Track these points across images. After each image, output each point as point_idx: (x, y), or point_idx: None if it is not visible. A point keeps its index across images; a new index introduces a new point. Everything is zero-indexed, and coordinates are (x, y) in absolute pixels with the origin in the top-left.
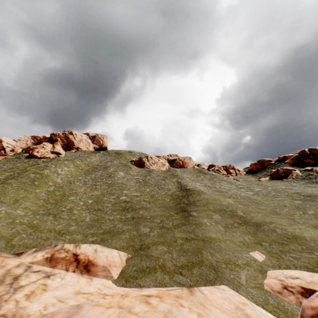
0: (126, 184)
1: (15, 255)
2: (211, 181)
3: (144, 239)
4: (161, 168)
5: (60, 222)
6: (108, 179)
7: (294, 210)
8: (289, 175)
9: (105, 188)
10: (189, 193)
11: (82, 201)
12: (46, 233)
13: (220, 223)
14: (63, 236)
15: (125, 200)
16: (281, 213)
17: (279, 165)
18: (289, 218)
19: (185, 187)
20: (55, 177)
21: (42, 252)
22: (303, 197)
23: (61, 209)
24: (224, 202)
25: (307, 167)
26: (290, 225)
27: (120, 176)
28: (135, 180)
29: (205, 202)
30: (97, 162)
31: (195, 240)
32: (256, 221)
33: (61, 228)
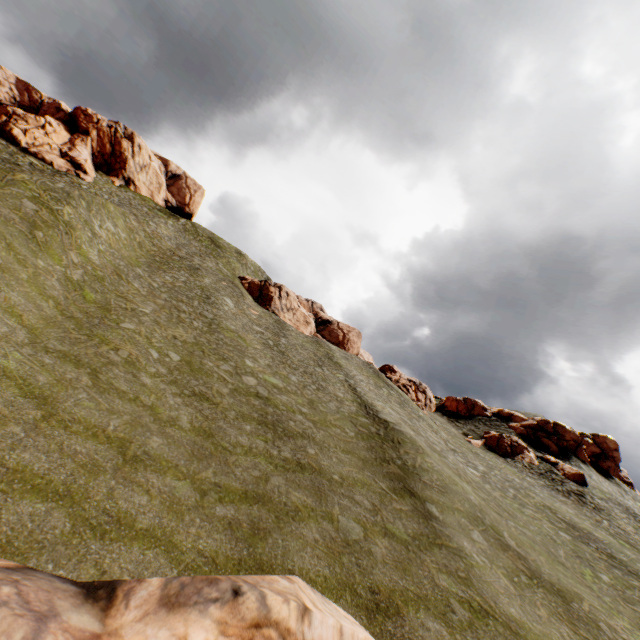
0: (246, 339)
1: (93, 608)
2: (405, 410)
3: (366, 565)
4: (301, 328)
5: (115, 404)
6: (204, 306)
7: (576, 562)
8: (518, 456)
9: (201, 328)
10: (393, 434)
11: (154, 347)
12: (86, 440)
13: (497, 565)
14: (139, 471)
15: (259, 391)
16: (567, 565)
17: (499, 426)
18: (587, 585)
19: (373, 409)
20: (86, 239)
21: (203, 618)
22: (565, 525)
23: (109, 356)
24: (472, 497)
25: (543, 452)
26: (610, 616)
27: (229, 310)
28: (258, 334)
29: (441, 482)
30: (170, 242)
31: (494, 621)
32: (551, 580)
33: (124, 431)
